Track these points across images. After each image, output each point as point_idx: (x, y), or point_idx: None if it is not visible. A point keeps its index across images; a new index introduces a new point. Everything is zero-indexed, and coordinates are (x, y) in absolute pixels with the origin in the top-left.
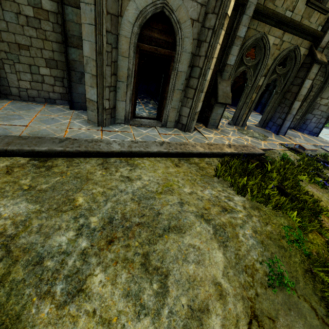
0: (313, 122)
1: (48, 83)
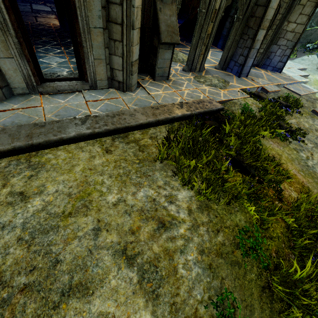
0: (277, 55)
1: None
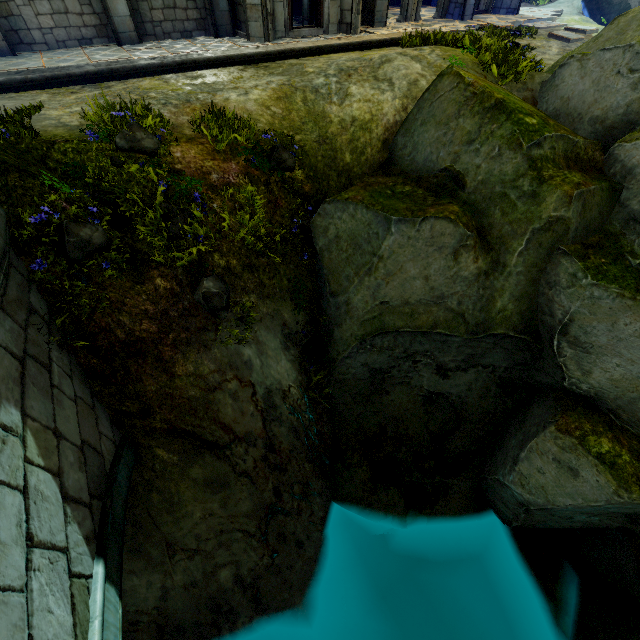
0: None
1: (180, 7)
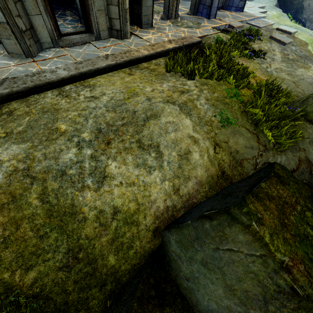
0: None
1: None
